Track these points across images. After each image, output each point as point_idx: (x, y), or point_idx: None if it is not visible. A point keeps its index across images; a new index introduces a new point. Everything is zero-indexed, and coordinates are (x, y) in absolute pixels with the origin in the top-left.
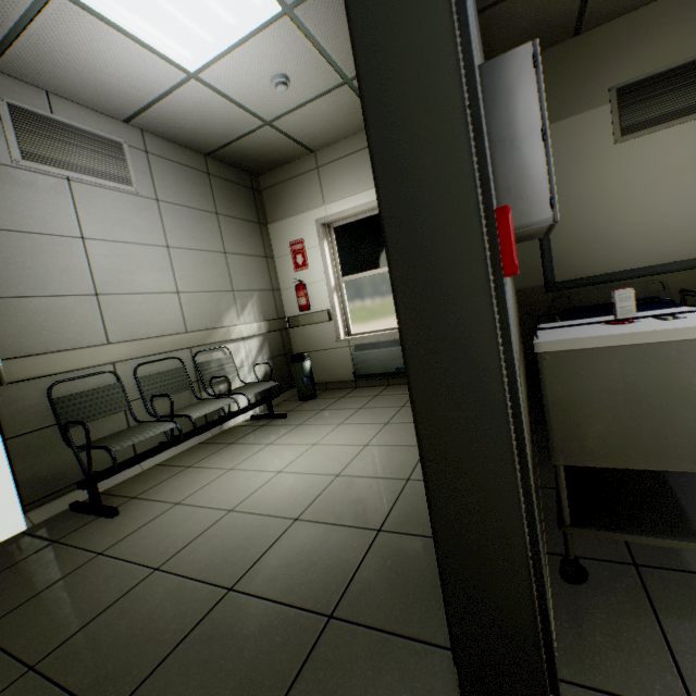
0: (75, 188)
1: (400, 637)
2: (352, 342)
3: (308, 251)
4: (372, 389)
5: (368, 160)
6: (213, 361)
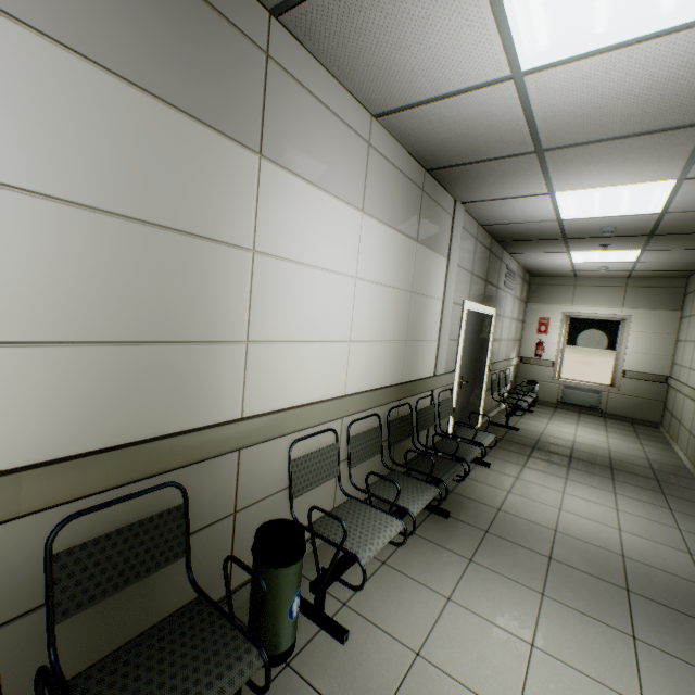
0: (506, 295)
1: (676, 475)
2: (562, 382)
3: (550, 326)
4: (570, 412)
5: (610, 292)
6: (507, 375)
